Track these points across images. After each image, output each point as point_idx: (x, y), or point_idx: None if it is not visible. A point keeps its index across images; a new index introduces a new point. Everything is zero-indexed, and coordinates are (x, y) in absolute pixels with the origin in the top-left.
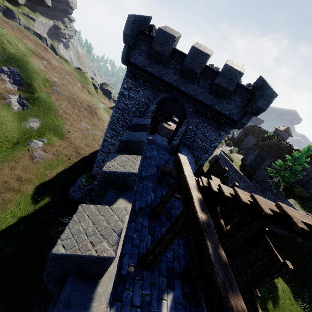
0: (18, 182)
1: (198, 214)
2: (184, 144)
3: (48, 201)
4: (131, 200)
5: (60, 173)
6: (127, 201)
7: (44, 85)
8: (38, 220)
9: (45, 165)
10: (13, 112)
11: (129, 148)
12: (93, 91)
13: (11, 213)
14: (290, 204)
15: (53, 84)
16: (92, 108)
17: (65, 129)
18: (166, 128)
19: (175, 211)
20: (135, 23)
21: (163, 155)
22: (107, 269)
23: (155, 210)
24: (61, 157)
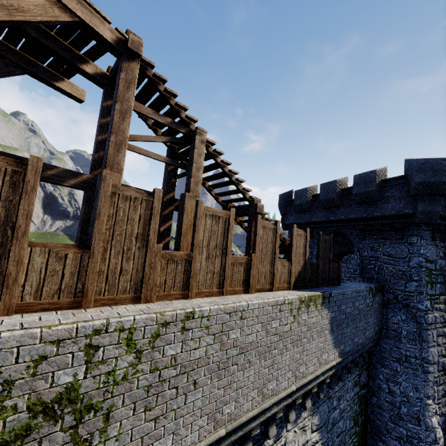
0: None
1: None
2: (370, 280)
3: None
4: None
5: None
6: None
7: None
8: None
9: None
10: None
11: None
12: None
13: None
14: None
15: None
16: None
17: None
18: None
19: None
20: (281, 199)
21: None
22: None
23: None
24: None
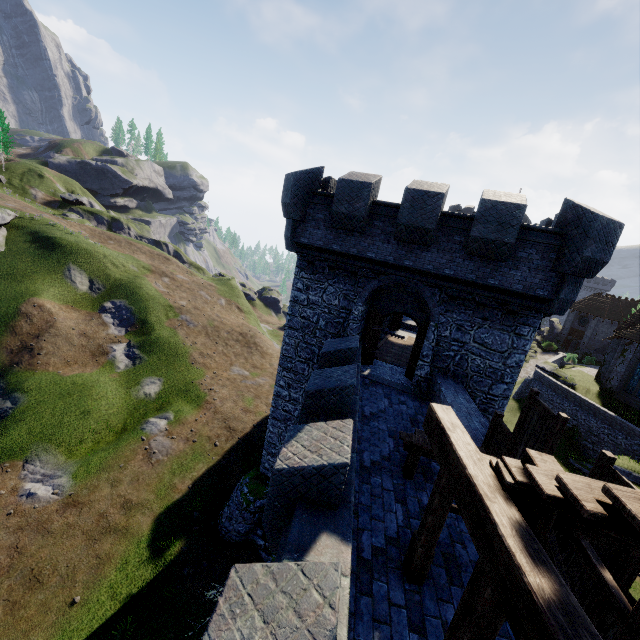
0: (124, 512)
1: (527, 578)
2: (443, 372)
3: (180, 549)
4: (349, 535)
5: (199, 479)
6: (340, 537)
7: (165, 316)
8: (162, 599)
9: (171, 467)
10: (118, 374)
11: (325, 406)
12: (247, 307)
13: (111, 588)
14: None
15: (181, 310)
16: (249, 337)
17: (203, 386)
18: (395, 345)
19: (465, 548)
20: (298, 183)
21: (402, 406)
22: None
23: (412, 555)
24: (199, 445)
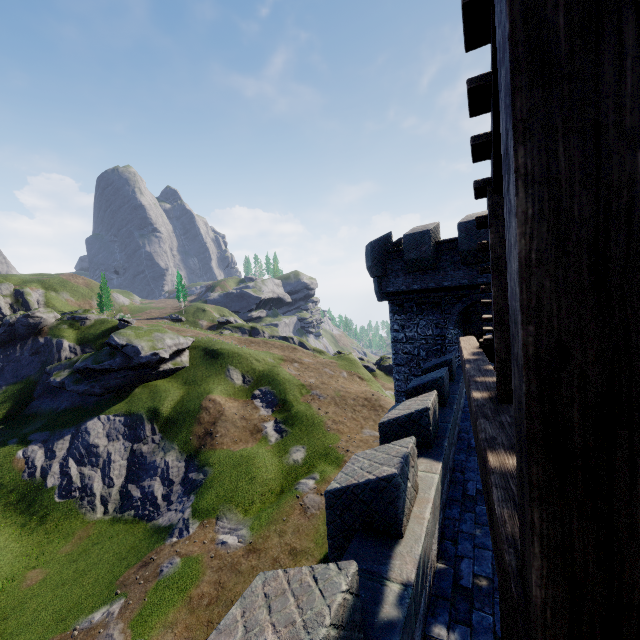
0: (292, 557)
1: (464, 357)
2: None
3: None
4: (440, 458)
5: None
6: (433, 459)
7: (300, 394)
8: None
9: (324, 519)
10: (271, 446)
11: None
12: (367, 375)
13: None
14: None
15: (311, 387)
16: (373, 401)
17: (340, 449)
18: None
19: None
20: (374, 249)
21: None
22: (410, 531)
23: None
24: None
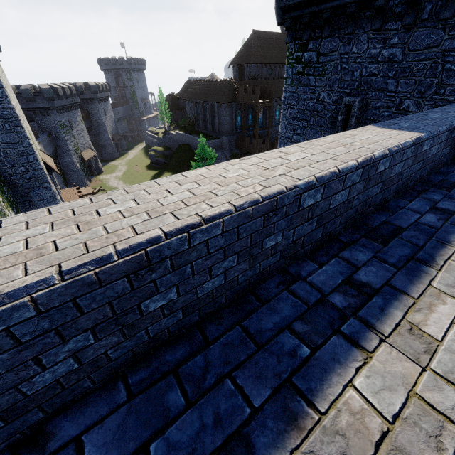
0: None
1: None
2: (46, 131)
3: None
4: None
5: None
6: None
7: None
8: None
9: None
10: None
11: None
12: None
13: None
14: (171, 133)
15: None
16: None
17: None
18: None
19: None
20: None
21: None
22: None
23: None
24: None
